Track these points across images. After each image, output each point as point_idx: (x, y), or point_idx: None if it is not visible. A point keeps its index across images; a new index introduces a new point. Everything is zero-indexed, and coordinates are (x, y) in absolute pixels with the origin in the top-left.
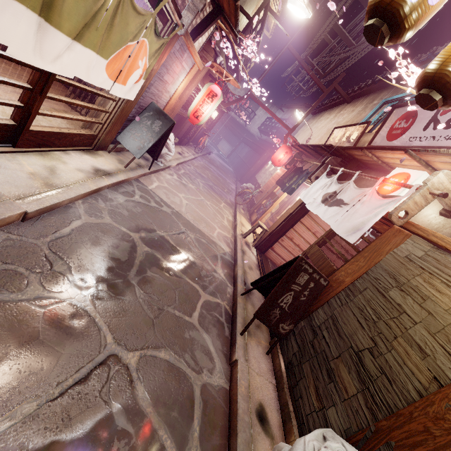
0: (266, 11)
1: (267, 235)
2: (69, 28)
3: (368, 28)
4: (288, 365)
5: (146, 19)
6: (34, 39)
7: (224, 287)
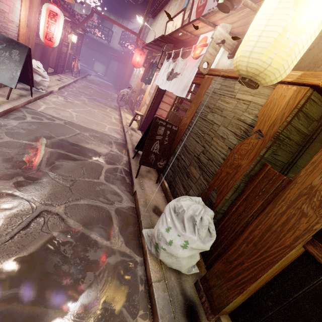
0: None
1: (144, 118)
2: None
3: None
4: (169, 183)
5: None
6: None
7: (120, 158)
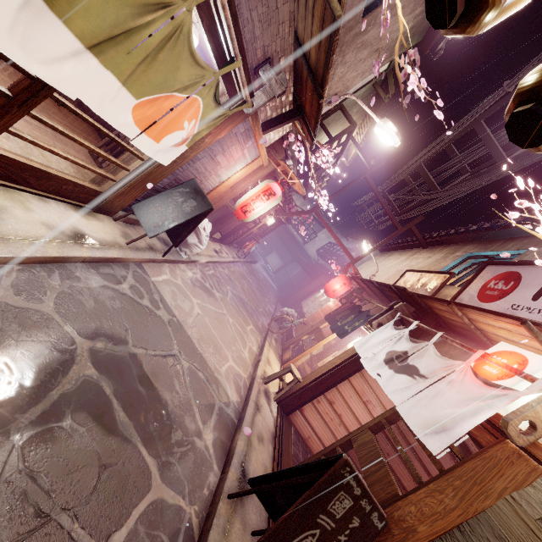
0: (348, 137)
1: (298, 387)
2: (82, 29)
3: (518, 117)
4: None
5: (206, 75)
6: (15, 15)
7: (205, 470)
